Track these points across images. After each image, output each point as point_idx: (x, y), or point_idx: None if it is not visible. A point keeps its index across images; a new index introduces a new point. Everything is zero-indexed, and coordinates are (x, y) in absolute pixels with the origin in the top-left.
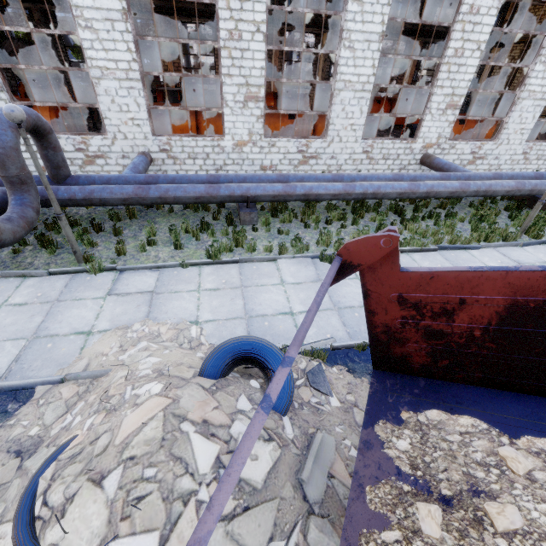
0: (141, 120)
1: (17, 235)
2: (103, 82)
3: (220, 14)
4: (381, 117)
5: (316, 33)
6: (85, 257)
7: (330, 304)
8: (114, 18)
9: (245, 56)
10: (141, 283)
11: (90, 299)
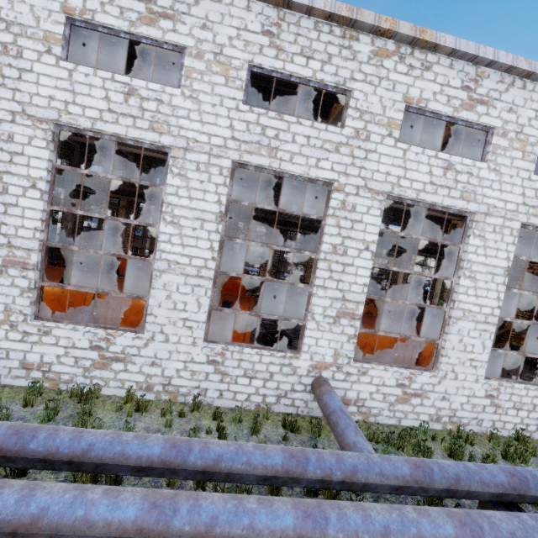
0: None
1: None
2: None
3: None
4: None
5: (268, 226)
6: None
7: None
8: None
9: (11, 212)
10: None
11: None
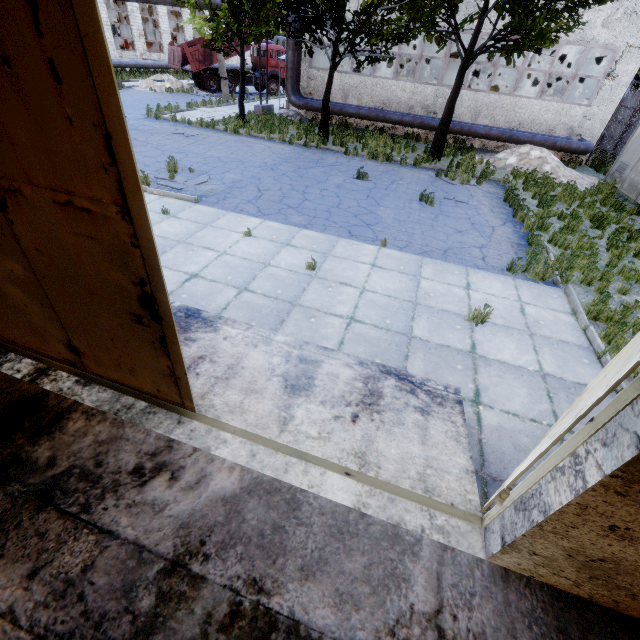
0: None
1: None
2: None
3: None
4: None
5: None
6: None
7: None
8: None
9: None
10: None
11: None
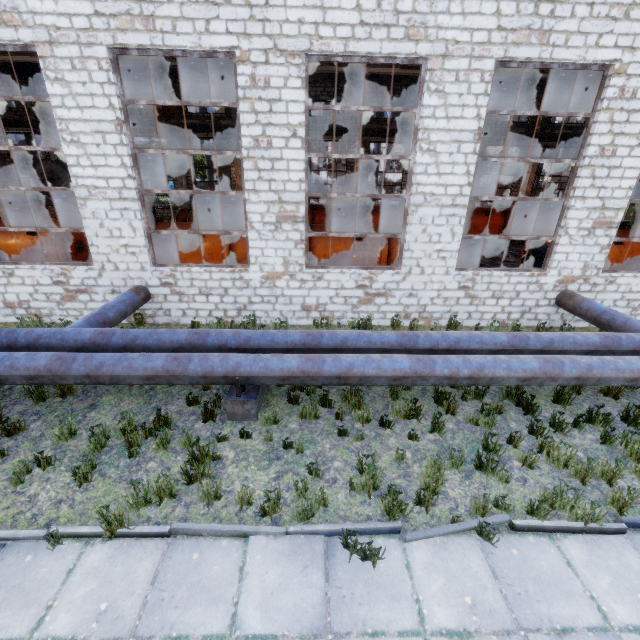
0: (137, 247)
1: None
2: (90, 203)
3: (242, 119)
4: (492, 231)
5: (407, 143)
6: None
7: None
8: (106, 130)
9: (276, 167)
10: None
11: None
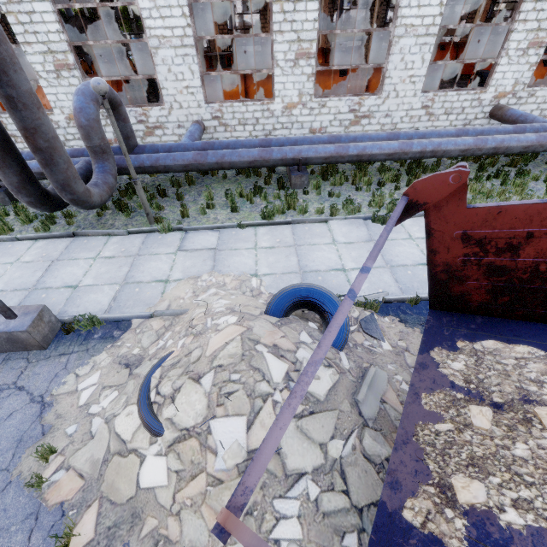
0: (194, 88)
1: (103, 198)
2: (160, 51)
3: None
4: (444, 66)
5: None
6: (155, 219)
7: (382, 262)
8: None
9: (297, 9)
10: (204, 241)
11: (163, 254)
